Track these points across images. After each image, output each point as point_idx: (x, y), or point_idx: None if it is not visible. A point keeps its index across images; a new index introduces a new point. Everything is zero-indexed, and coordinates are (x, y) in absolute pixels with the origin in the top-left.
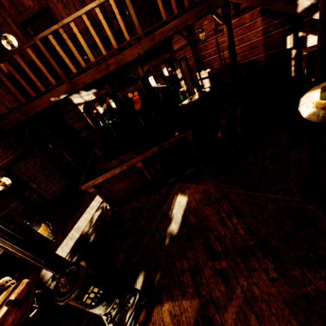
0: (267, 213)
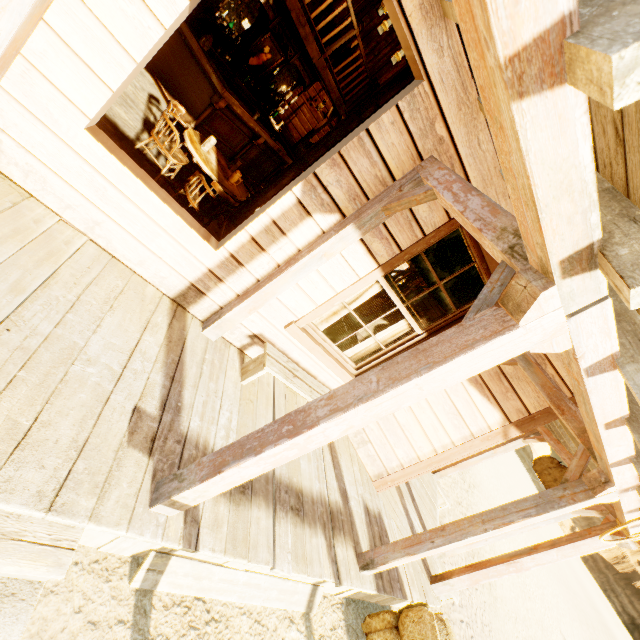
0: None
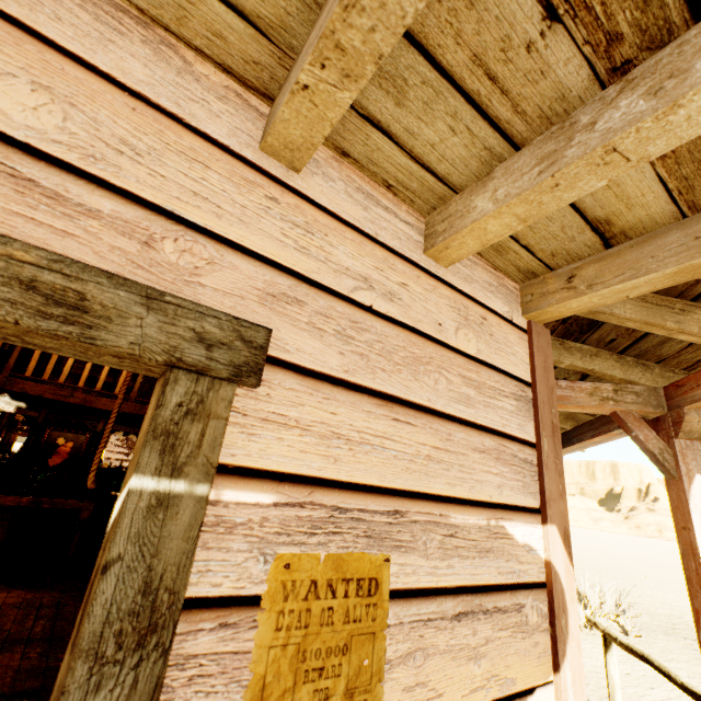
0: None
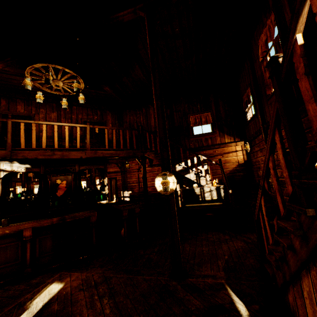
0: (139, 291)
